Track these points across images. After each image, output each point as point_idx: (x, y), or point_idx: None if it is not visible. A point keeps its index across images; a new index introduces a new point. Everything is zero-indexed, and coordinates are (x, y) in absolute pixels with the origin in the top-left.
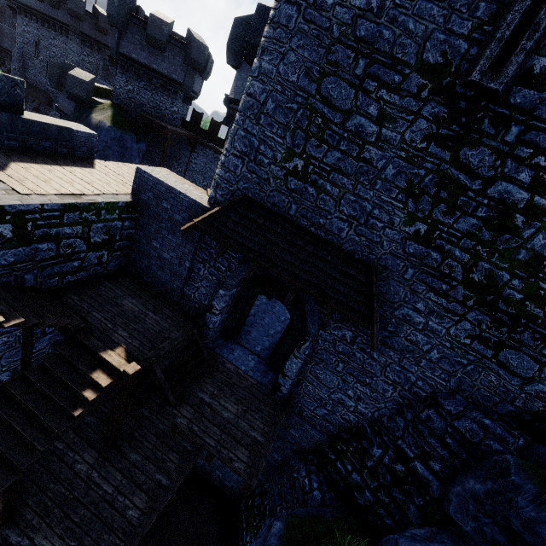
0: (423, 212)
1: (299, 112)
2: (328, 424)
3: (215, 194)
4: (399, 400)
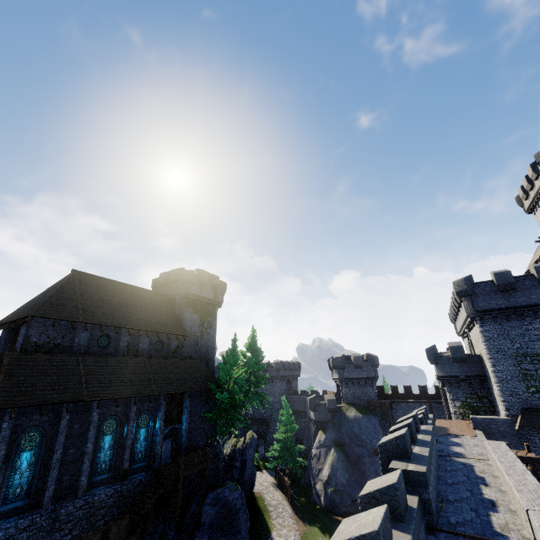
0: None
1: (520, 375)
2: None
3: (509, 413)
4: None
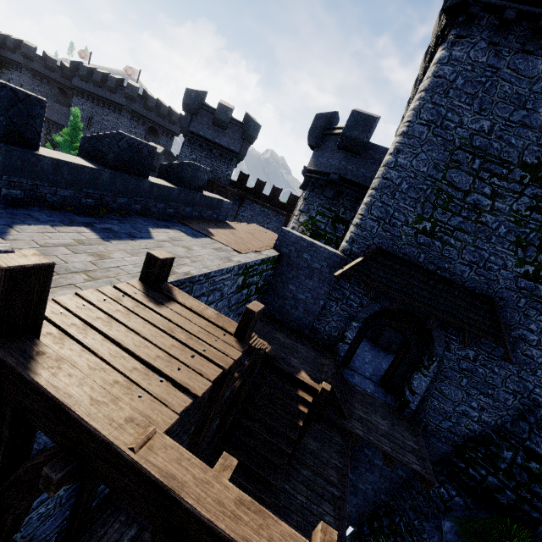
0: (530, 258)
1: (428, 191)
2: (453, 435)
3: (350, 247)
4: (519, 407)
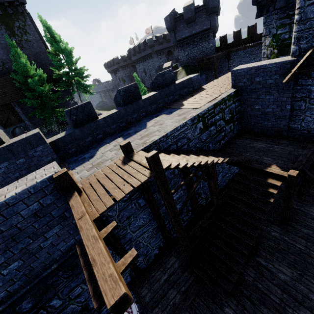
0: None
1: None
2: None
3: (298, 47)
4: None
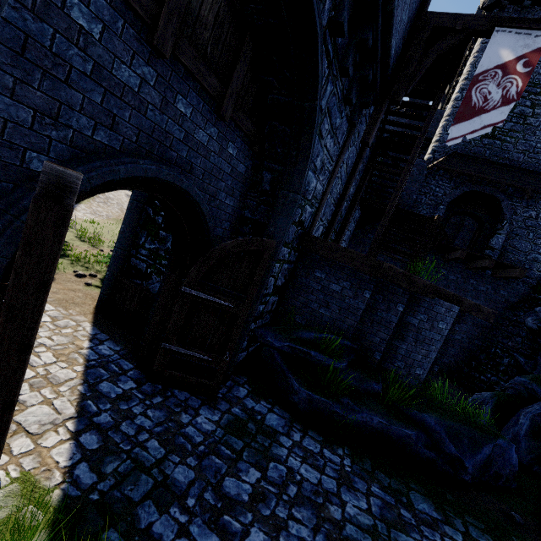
0: None
1: None
2: (528, 279)
3: (433, 156)
4: None
